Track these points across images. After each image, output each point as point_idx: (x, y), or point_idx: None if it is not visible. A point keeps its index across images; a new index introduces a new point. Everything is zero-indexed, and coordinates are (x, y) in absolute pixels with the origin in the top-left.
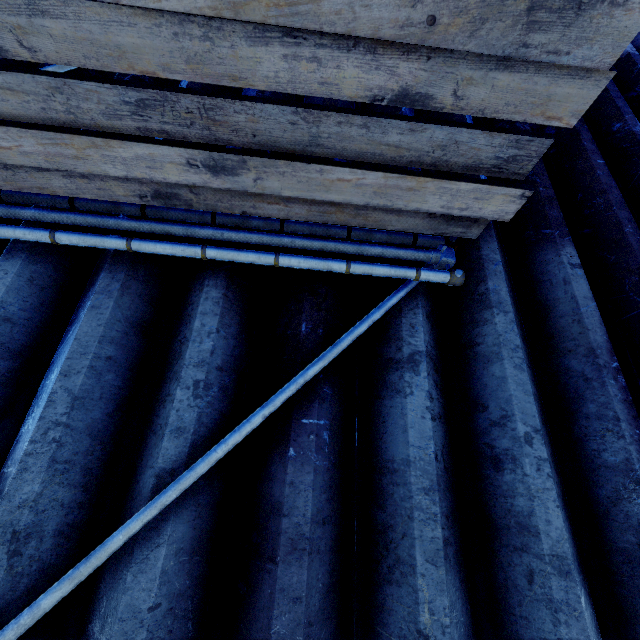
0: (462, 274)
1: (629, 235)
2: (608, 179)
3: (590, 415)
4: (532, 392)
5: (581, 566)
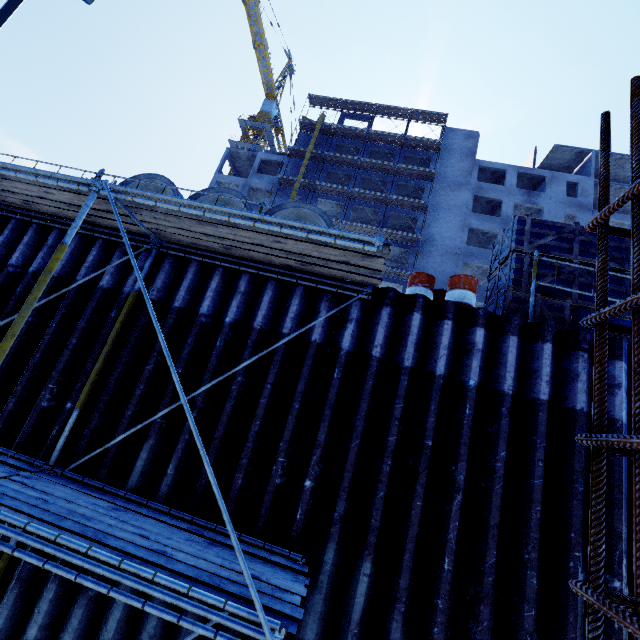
0: None
1: (404, 561)
2: (415, 518)
3: None
4: (316, 633)
5: None
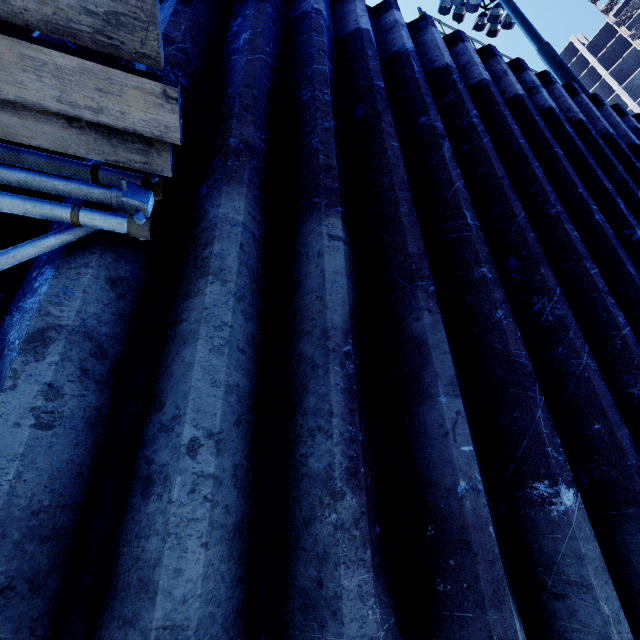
0: (146, 221)
1: (403, 215)
2: (397, 161)
3: (308, 410)
4: (227, 382)
5: (239, 626)
